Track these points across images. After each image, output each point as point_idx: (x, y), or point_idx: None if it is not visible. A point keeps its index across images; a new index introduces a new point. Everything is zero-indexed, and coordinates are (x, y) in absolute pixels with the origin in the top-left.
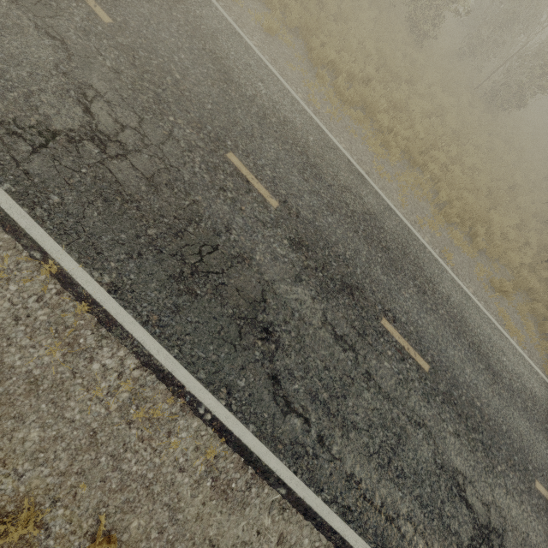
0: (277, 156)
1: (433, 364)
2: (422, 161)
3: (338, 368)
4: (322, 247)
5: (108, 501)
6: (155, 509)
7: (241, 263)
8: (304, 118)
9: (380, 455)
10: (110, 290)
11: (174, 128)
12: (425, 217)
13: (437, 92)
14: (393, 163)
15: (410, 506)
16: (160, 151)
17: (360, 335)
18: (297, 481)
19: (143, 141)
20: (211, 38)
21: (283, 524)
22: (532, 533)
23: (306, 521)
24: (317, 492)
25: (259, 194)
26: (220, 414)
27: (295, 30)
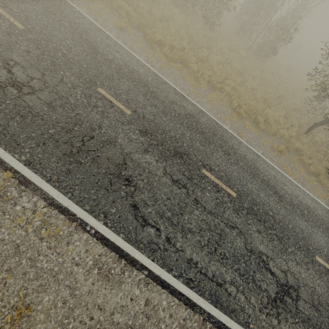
0: (129, 88)
1: (239, 192)
2: (220, 86)
3: (176, 198)
4: (160, 133)
5: (27, 286)
6: (60, 289)
7: (109, 144)
8: (145, 69)
9: (209, 246)
10: (26, 164)
11: (63, 77)
12: (226, 115)
13: (225, 52)
14: (203, 89)
15: (232, 275)
16: (55, 89)
17: (189, 179)
18: (154, 265)
19: (44, 85)
20: (85, 33)
21: (148, 293)
22: (317, 287)
23: (163, 290)
24: (168, 271)
25: (118, 108)
26: (100, 229)
27: (137, 27)
